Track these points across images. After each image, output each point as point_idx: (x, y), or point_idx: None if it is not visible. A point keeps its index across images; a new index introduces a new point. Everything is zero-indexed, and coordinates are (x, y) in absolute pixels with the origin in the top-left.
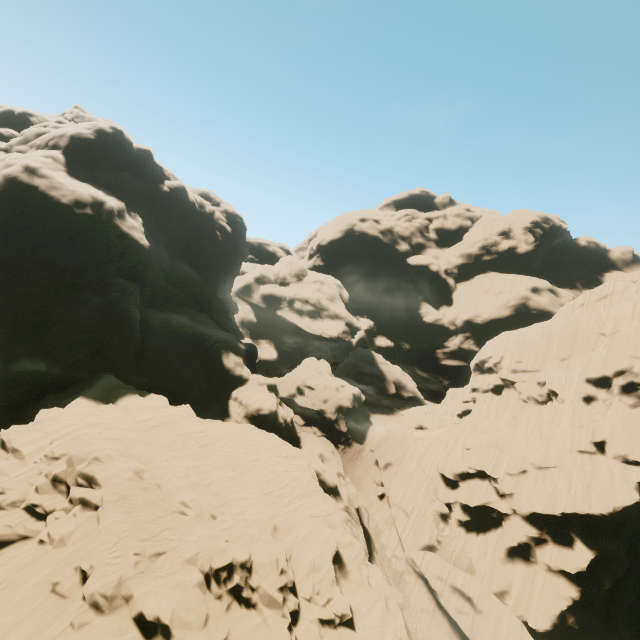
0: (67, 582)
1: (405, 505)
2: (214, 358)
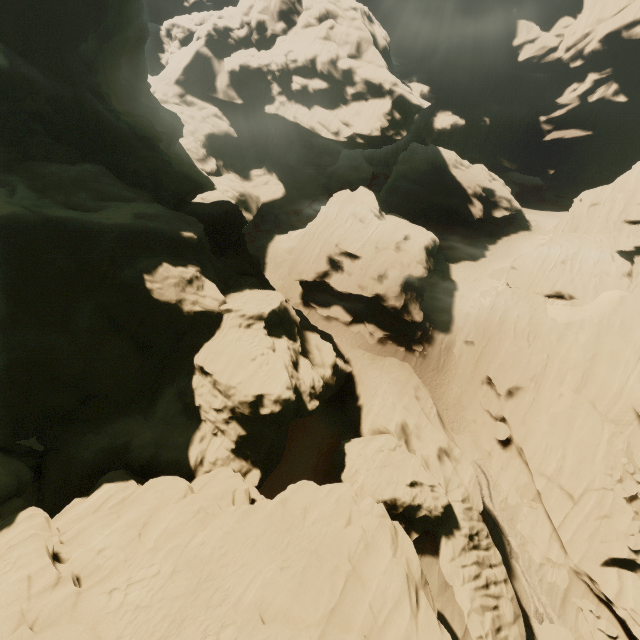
0: None
1: (567, 483)
2: (128, 288)
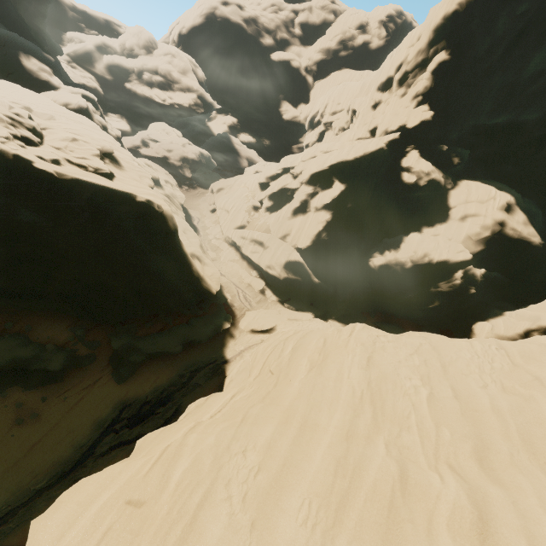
0: None
1: (227, 206)
2: (10, 58)
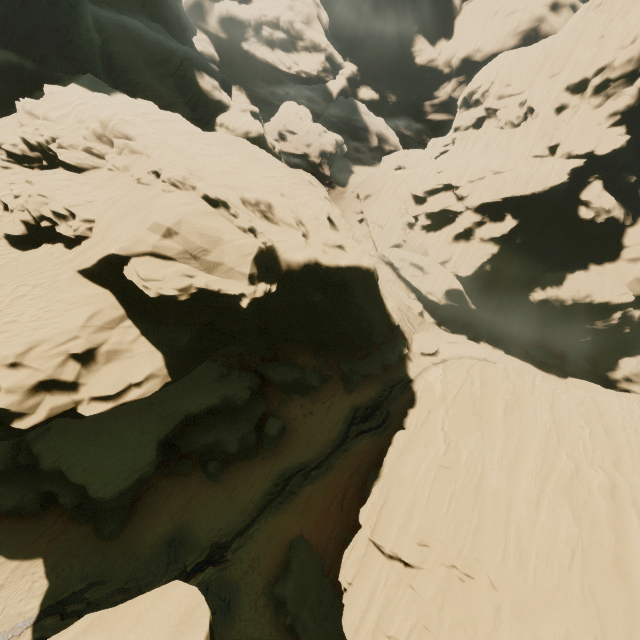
0: (146, 178)
1: (380, 221)
2: (188, 79)
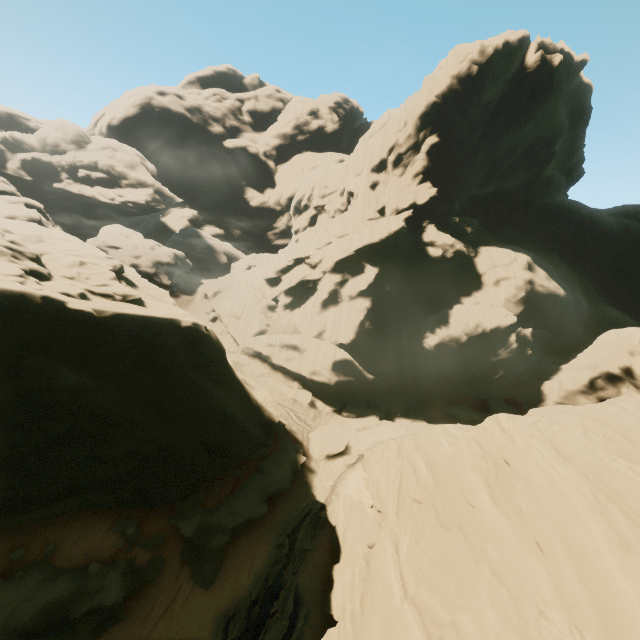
0: None
1: (235, 311)
2: None
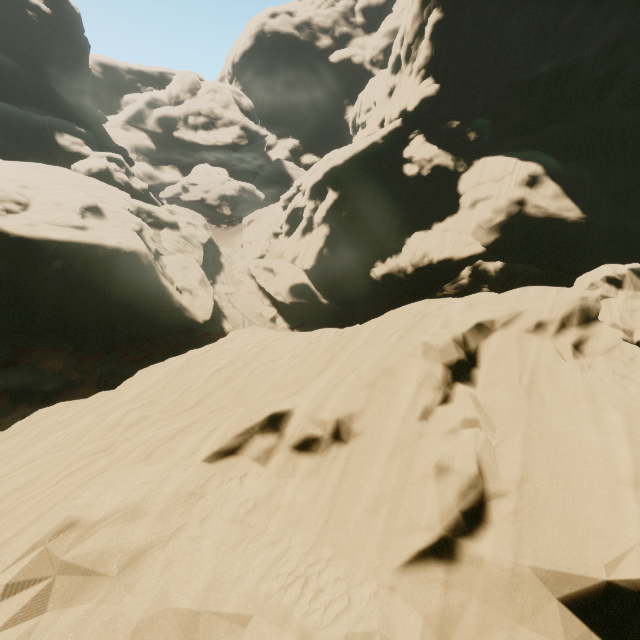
0: None
1: (250, 237)
2: (48, 140)
